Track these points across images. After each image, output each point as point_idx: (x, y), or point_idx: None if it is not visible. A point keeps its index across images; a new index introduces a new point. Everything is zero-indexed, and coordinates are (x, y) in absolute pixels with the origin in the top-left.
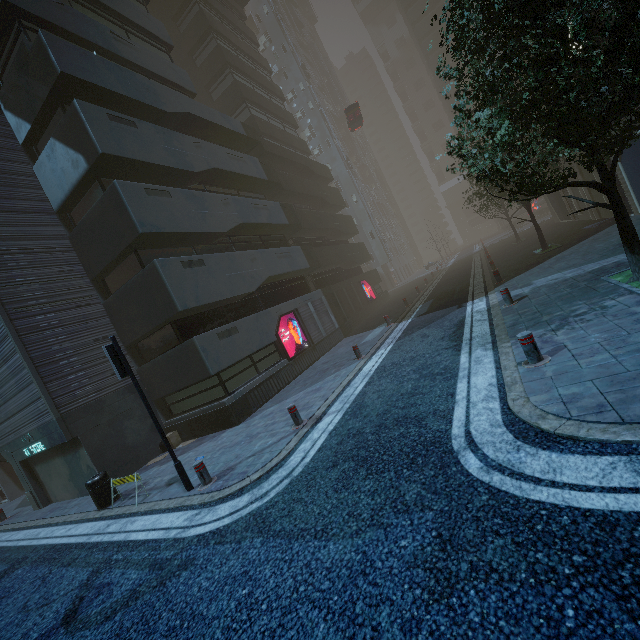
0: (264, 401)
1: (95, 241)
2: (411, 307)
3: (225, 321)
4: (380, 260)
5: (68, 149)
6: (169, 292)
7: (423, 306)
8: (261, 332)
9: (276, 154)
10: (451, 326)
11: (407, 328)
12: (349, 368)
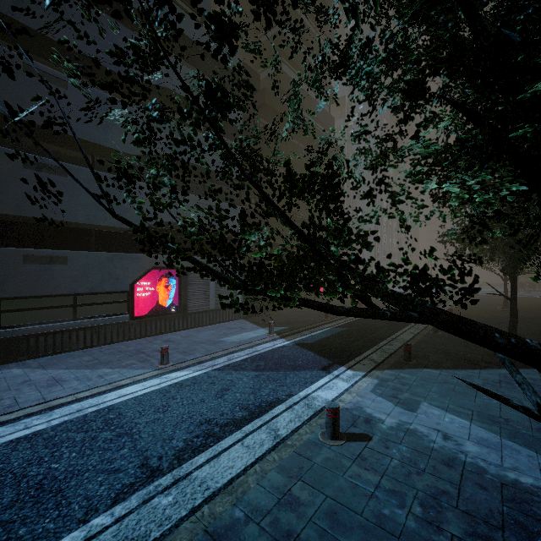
0: (49, 353)
1: None
2: (324, 323)
3: (87, 246)
4: (366, 257)
5: None
6: None
7: (326, 331)
8: (108, 275)
9: (279, 112)
10: (254, 403)
11: (259, 355)
12: (125, 374)
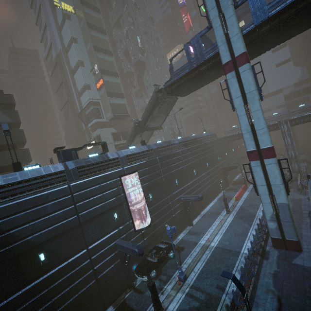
0: None
1: (2, 137)
2: None
3: None
4: None
5: (6, 115)
6: (30, 156)
7: None
8: None
9: None
10: None
11: None
12: None
